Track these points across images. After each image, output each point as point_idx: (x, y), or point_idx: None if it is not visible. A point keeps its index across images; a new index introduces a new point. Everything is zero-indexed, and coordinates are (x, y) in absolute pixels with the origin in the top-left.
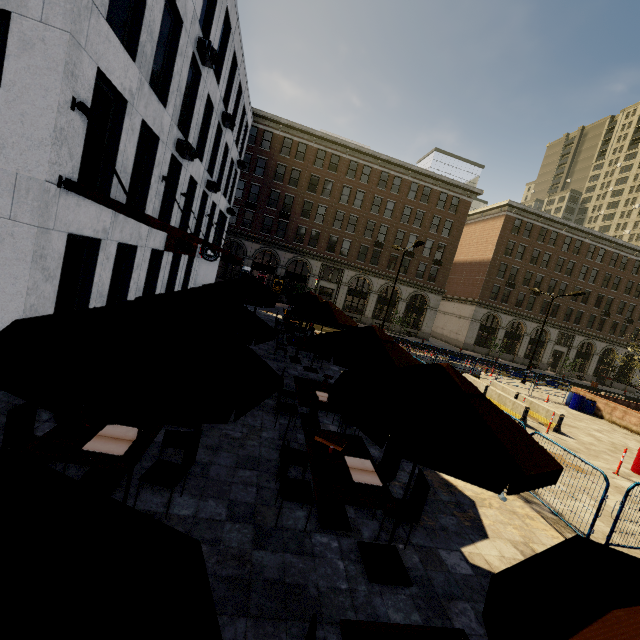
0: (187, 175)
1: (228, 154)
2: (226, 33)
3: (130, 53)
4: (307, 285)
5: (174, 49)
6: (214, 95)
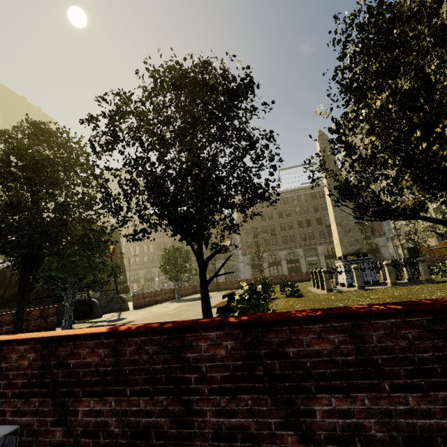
0: None
1: None
2: None
3: None
4: (154, 281)
5: None
6: None
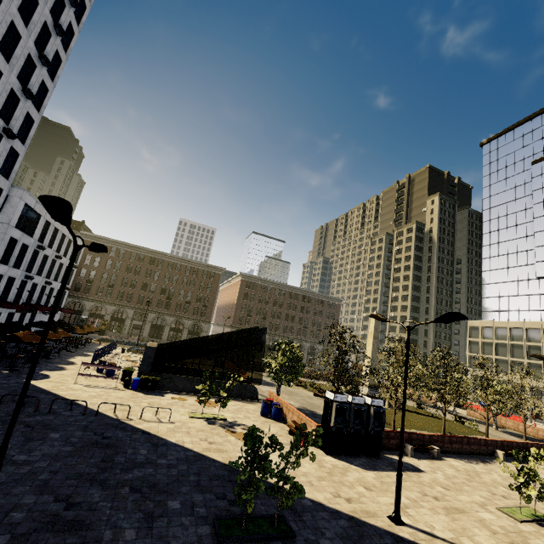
0: (31, 283)
1: (63, 266)
2: (57, 231)
3: (7, 263)
4: (125, 324)
5: (25, 253)
6: (49, 253)
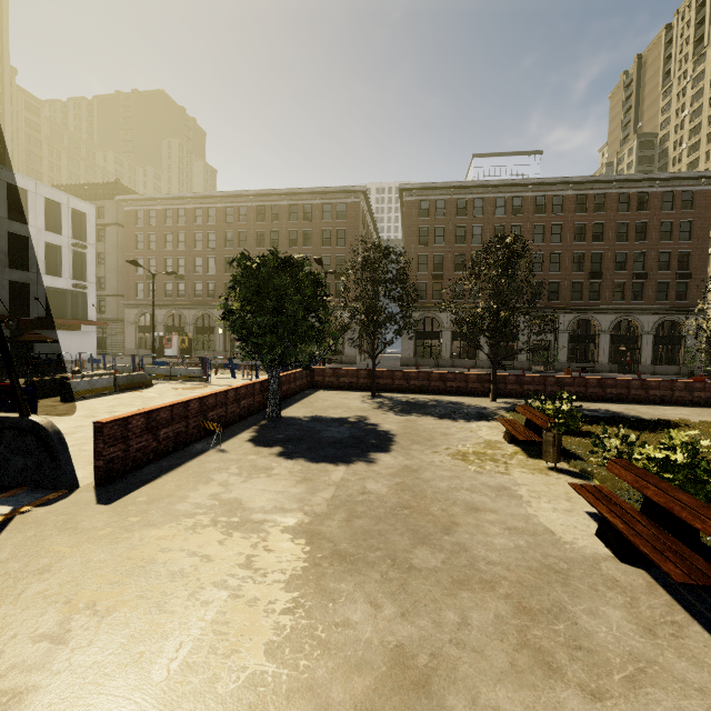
0: None
1: (30, 241)
2: None
3: None
4: (216, 336)
5: None
6: None
